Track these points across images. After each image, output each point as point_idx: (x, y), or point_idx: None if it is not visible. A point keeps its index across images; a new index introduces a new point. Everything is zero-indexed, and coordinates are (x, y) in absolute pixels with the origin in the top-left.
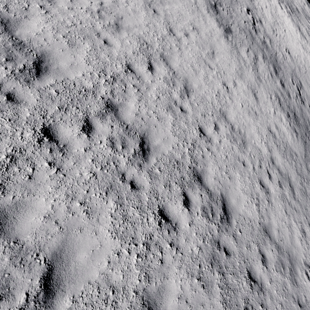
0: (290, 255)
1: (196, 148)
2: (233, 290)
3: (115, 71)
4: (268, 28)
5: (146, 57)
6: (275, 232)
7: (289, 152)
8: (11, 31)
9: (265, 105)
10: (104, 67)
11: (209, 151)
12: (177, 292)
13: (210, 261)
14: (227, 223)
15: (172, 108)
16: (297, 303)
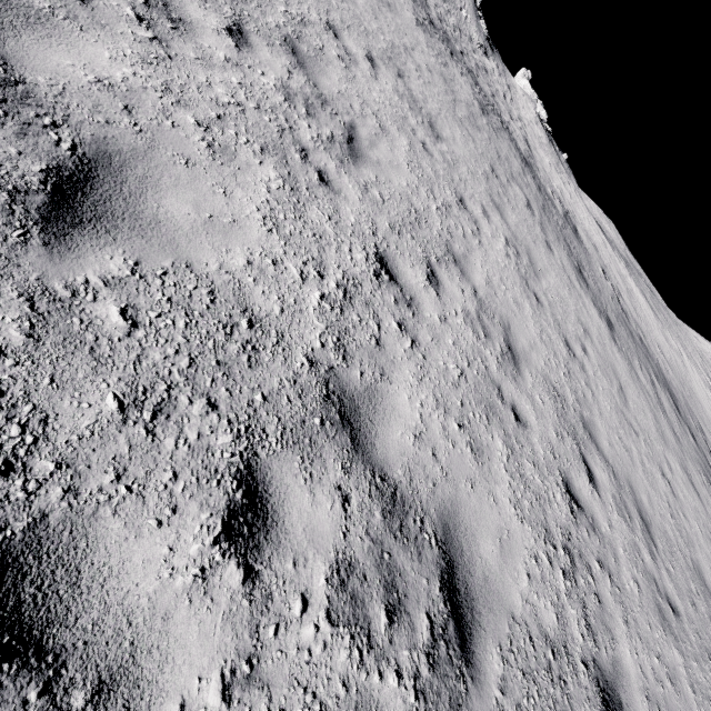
0: None
1: None
2: None
3: (561, 522)
4: (630, 306)
5: (573, 441)
6: None
7: None
8: (367, 447)
9: (710, 508)
10: (543, 513)
11: None
12: None
13: None
14: None
15: (662, 612)
16: None
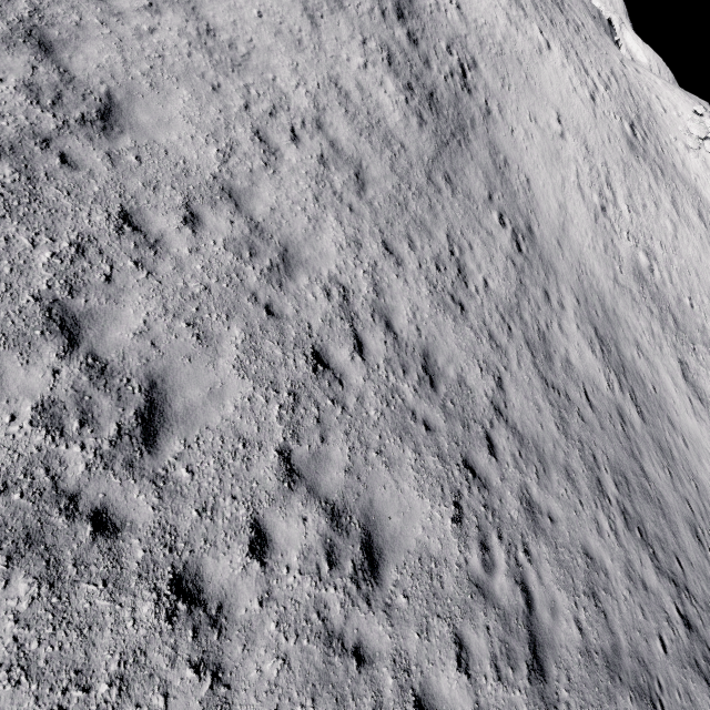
0: (291, 252)
1: (62, 6)
2: (50, 209)
3: None
4: None
5: None
6: (261, 207)
7: (382, 135)
8: None
9: (340, 45)
10: None
11: (104, 26)
12: None
13: None
14: (102, 134)
15: None
16: (263, 307)
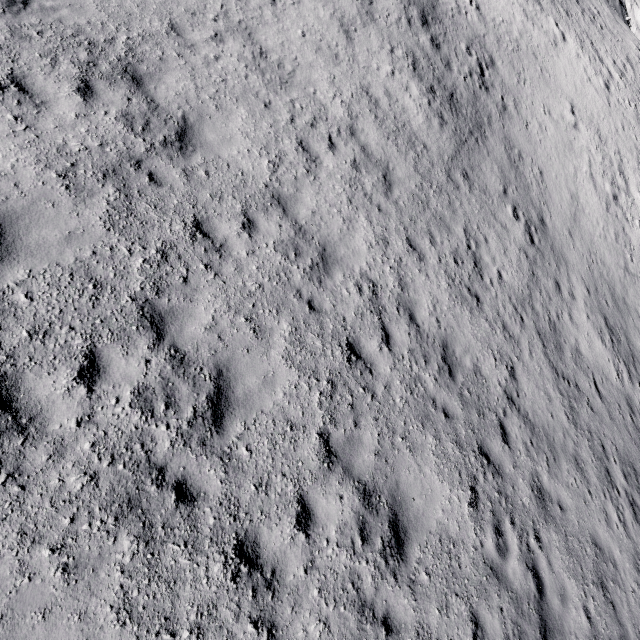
0: (329, 251)
1: (149, 44)
2: (142, 221)
3: None
4: None
5: None
6: (304, 211)
7: (407, 137)
8: None
9: (371, 55)
10: None
11: (180, 58)
12: (0, 168)
13: (104, 171)
14: (179, 153)
15: None
16: (306, 302)
